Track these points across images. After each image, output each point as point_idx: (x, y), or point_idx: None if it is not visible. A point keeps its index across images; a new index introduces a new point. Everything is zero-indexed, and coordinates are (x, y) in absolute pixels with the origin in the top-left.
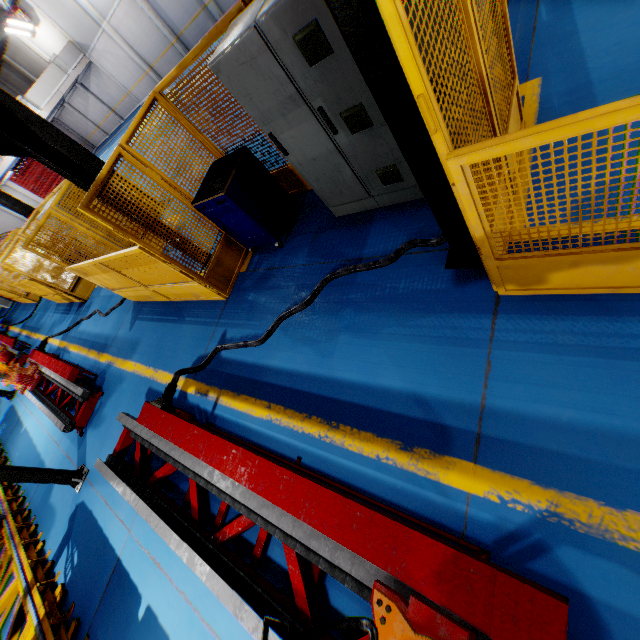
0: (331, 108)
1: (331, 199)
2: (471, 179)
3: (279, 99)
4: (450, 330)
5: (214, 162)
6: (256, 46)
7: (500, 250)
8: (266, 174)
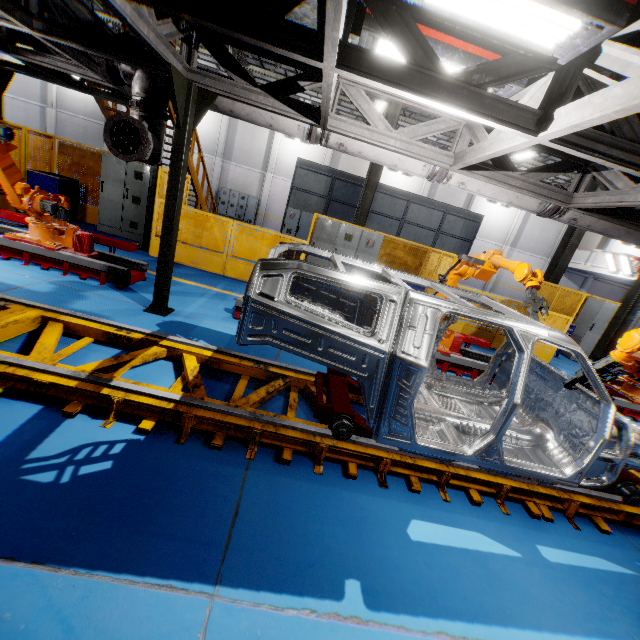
0: (131, 192)
1: (103, 220)
2: (159, 207)
3: (117, 177)
4: (130, 253)
5: (54, 173)
6: (123, 162)
7: (157, 234)
8: (77, 196)
